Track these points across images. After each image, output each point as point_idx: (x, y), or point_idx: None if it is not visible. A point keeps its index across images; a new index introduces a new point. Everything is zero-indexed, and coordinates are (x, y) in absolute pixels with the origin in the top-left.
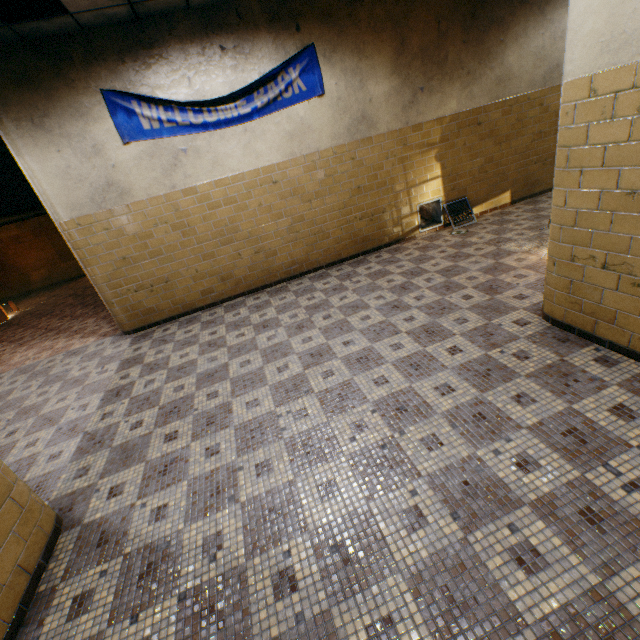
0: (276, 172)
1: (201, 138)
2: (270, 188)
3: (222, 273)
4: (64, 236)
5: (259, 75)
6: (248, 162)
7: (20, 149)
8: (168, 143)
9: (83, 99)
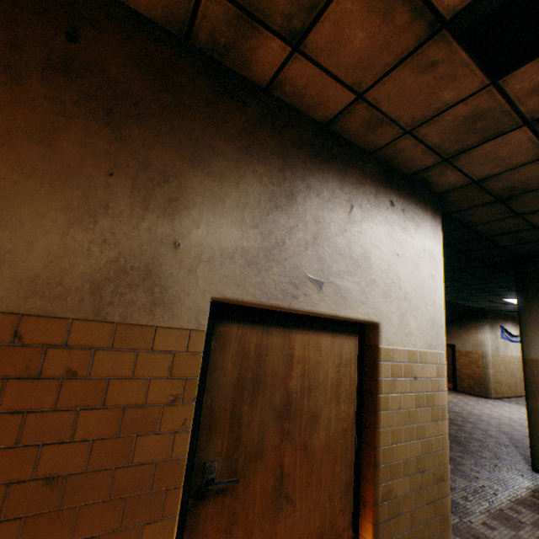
0: (518, 358)
1: (509, 343)
2: (517, 362)
3: (509, 386)
4: (486, 357)
5: (517, 333)
6: (514, 353)
7: (487, 331)
8: (505, 341)
9: (497, 325)
